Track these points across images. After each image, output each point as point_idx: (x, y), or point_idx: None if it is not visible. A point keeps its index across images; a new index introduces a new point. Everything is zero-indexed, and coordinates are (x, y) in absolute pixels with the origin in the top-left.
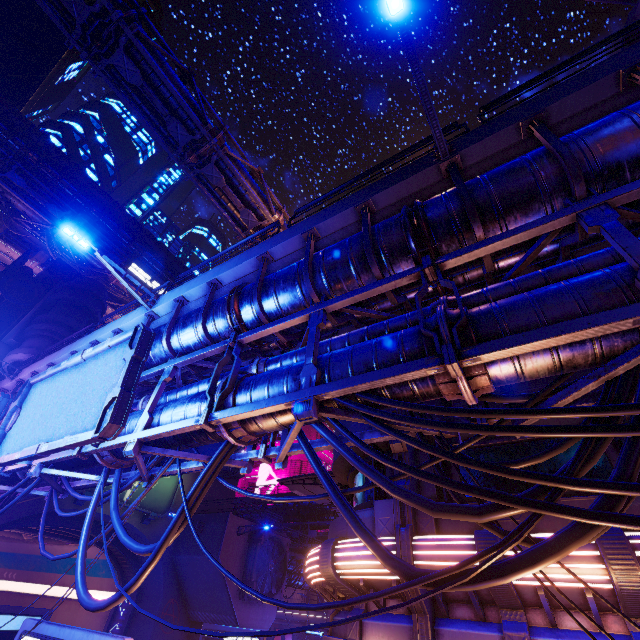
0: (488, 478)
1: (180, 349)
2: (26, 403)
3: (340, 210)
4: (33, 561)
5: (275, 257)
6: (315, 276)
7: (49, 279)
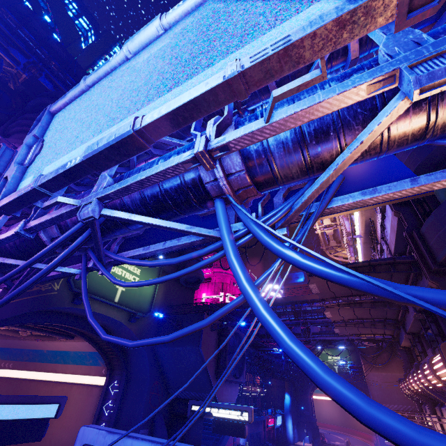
0: None
1: None
2: (50, 131)
3: None
4: (26, 354)
5: None
6: None
7: (25, 94)
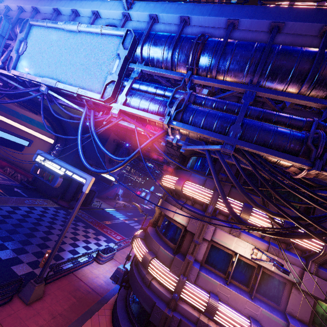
0: None
1: (146, 59)
2: (30, 39)
3: (312, 20)
4: (8, 110)
5: (239, 26)
6: (264, 66)
7: None
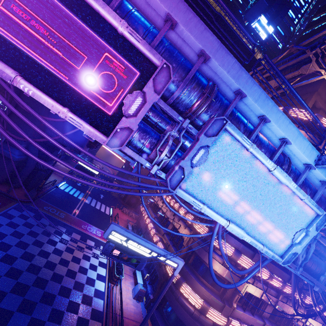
0: None
1: None
2: (215, 150)
3: None
4: None
5: None
6: None
7: None
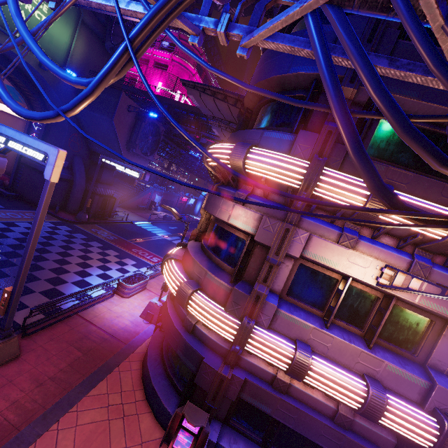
0: (391, 149)
1: None
2: None
3: None
4: None
5: None
6: None
7: None
